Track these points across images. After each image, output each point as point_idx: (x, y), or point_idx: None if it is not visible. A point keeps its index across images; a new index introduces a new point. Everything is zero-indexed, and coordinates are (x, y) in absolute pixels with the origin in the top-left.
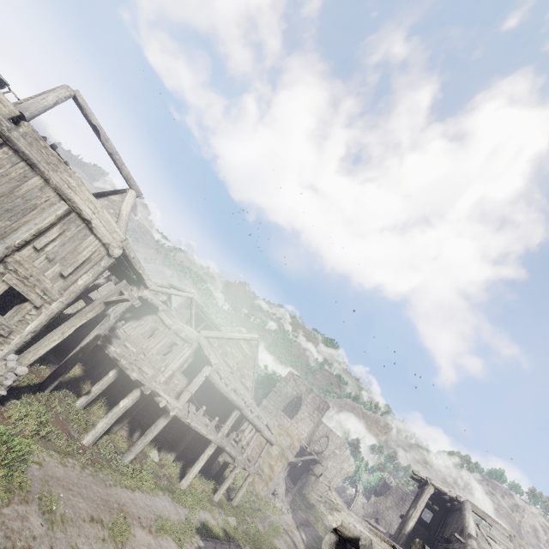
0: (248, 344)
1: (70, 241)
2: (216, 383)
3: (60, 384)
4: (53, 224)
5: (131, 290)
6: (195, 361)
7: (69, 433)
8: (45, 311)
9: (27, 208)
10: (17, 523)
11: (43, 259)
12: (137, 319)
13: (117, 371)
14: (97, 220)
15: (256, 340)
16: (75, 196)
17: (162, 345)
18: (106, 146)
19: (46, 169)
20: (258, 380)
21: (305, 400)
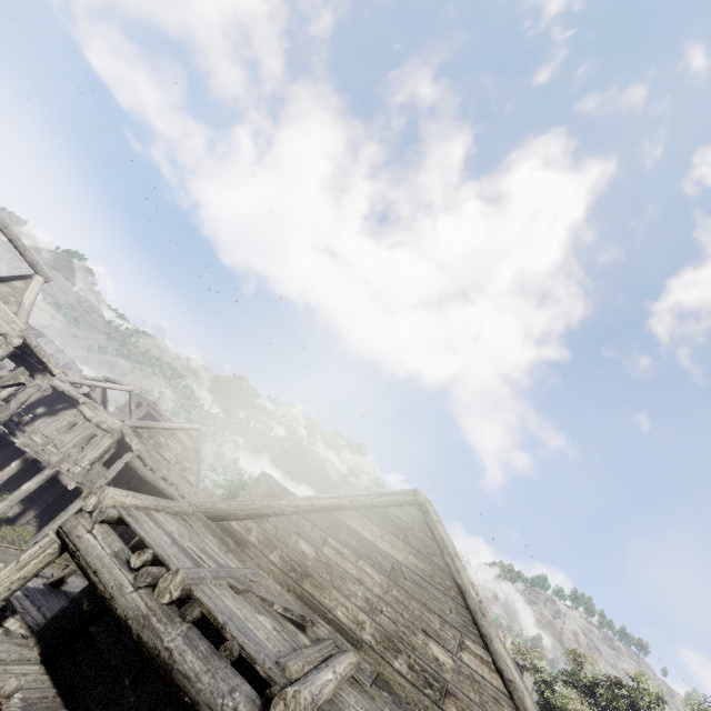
0: (188, 434)
1: None
2: (139, 469)
3: None
4: None
5: (35, 378)
6: (119, 452)
7: None
8: None
9: None
10: None
11: None
12: (53, 415)
13: (21, 461)
14: None
15: (197, 431)
16: None
17: (80, 438)
18: (6, 232)
19: None
20: (230, 487)
21: None
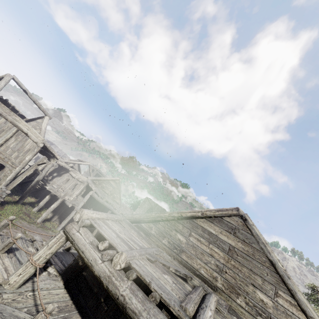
0: (114, 182)
1: (20, 142)
2: (96, 198)
3: (25, 203)
4: (12, 136)
5: (50, 161)
6: (87, 191)
7: (31, 218)
8: (13, 171)
9: (0, 131)
10: (14, 233)
11: (10, 150)
12: (60, 176)
13: (49, 195)
14: (30, 133)
15: (118, 180)
16: (19, 124)
17: (71, 185)
18: (31, 98)
19: (6, 115)
20: (133, 204)
21: (154, 209)
